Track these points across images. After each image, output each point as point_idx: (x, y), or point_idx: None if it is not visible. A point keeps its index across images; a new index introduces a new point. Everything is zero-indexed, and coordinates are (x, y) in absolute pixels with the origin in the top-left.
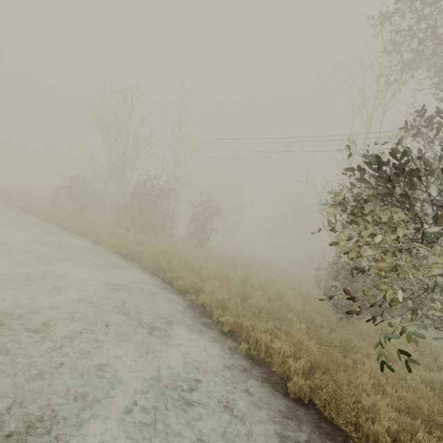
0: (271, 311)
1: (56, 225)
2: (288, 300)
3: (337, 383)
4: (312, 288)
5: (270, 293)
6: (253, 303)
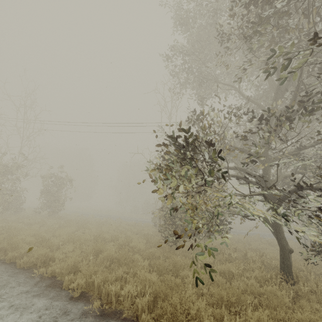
0: (121, 258)
1: None
2: (135, 244)
3: (173, 306)
4: (151, 228)
5: (120, 242)
6: (105, 256)
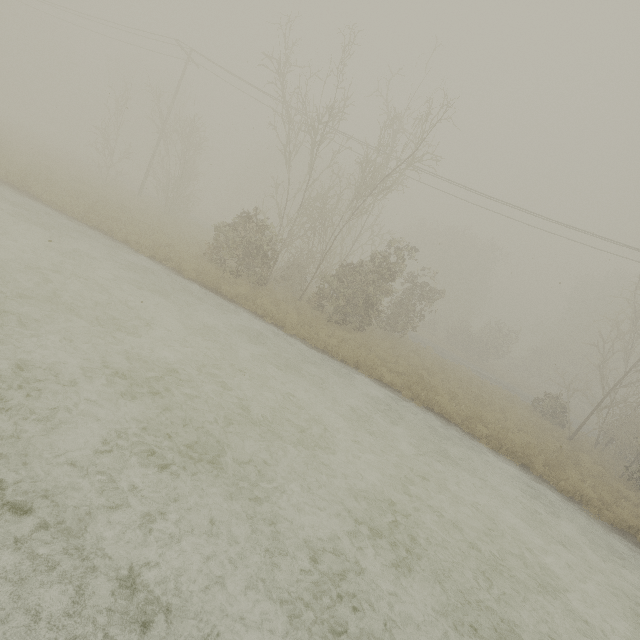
0: None
1: (298, 339)
2: (618, 485)
3: None
4: (539, 416)
5: (596, 473)
6: None
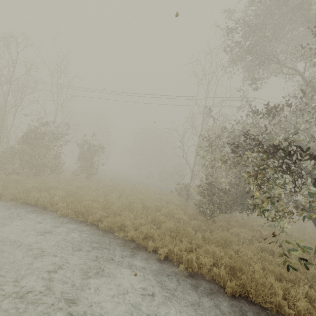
0: (180, 230)
1: None
2: (178, 215)
3: (254, 279)
4: (176, 197)
5: (166, 212)
6: (166, 227)
